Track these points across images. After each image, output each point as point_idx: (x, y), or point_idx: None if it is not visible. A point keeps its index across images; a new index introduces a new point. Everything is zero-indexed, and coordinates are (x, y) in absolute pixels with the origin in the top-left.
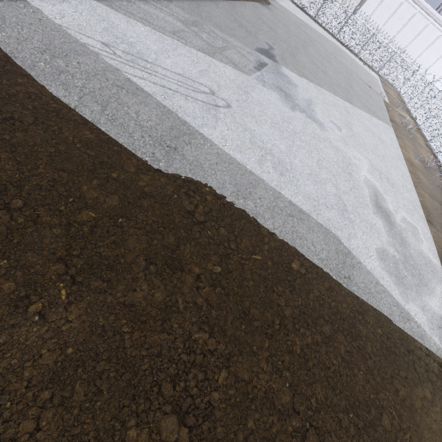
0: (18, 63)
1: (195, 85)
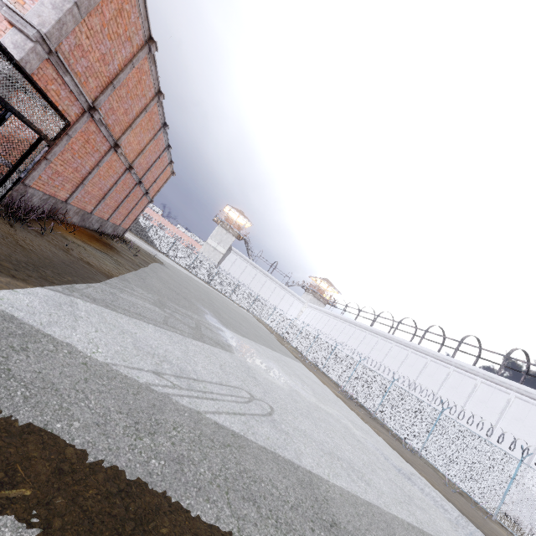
0: (131, 484)
1: (239, 393)
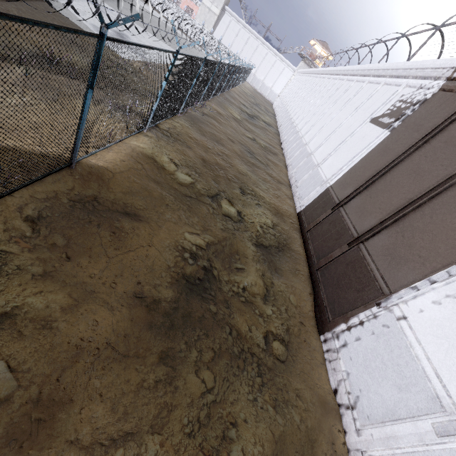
0: None
1: None
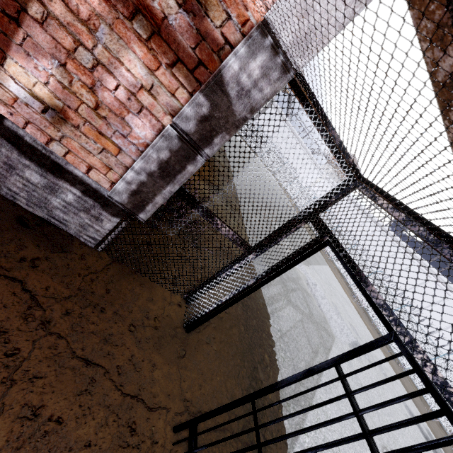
0: None
1: None
